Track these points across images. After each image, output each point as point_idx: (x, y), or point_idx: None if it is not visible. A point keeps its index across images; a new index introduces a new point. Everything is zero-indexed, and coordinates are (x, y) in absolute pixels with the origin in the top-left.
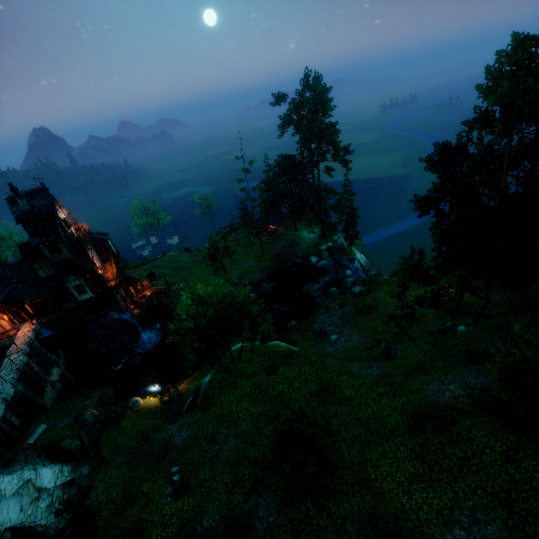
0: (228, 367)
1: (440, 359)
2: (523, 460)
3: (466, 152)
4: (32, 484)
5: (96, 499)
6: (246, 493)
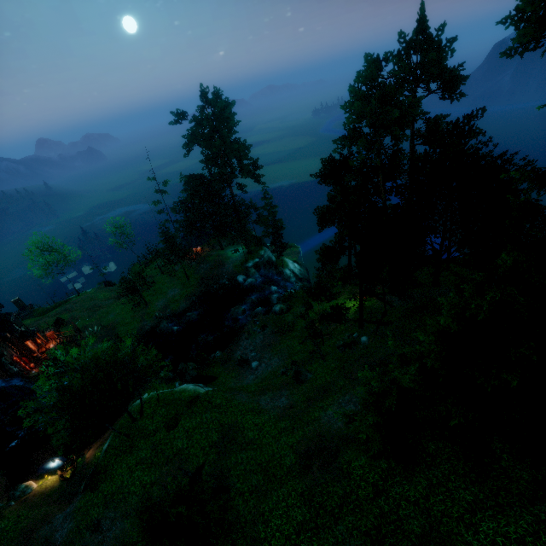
0: (128, 428)
1: (343, 376)
2: (391, 488)
3: (348, 166)
4: None
5: None
6: None
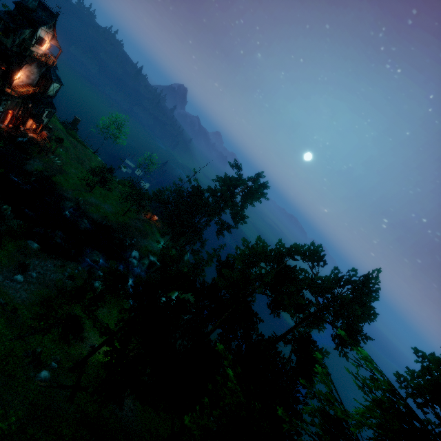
0: None
1: None
2: None
3: None
4: None
5: None
6: None
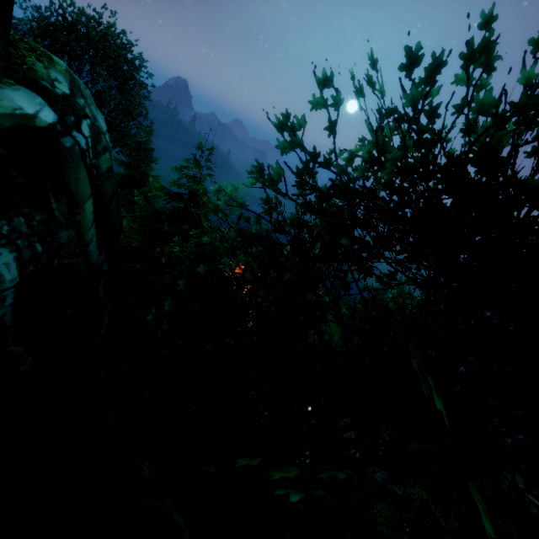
0: None
1: None
2: None
3: None
4: None
5: None
6: None
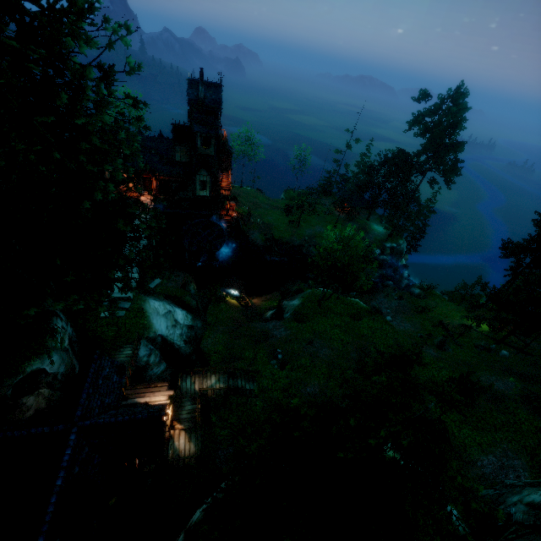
0: (318, 301)
1: (485, 365)
2: None
3: None
4: (172, 315)
5: (207, 347)
6: (338, 384)
